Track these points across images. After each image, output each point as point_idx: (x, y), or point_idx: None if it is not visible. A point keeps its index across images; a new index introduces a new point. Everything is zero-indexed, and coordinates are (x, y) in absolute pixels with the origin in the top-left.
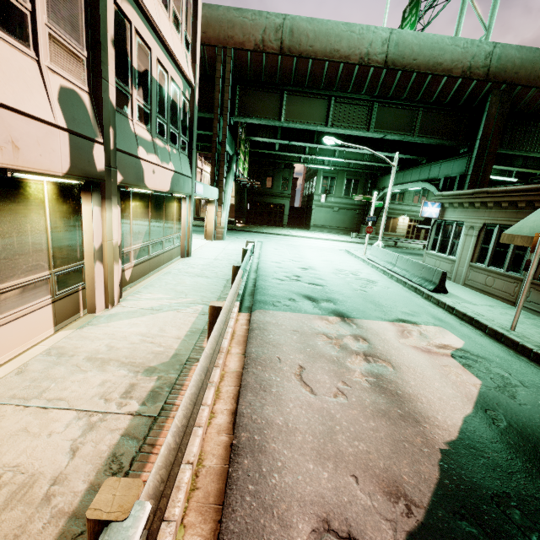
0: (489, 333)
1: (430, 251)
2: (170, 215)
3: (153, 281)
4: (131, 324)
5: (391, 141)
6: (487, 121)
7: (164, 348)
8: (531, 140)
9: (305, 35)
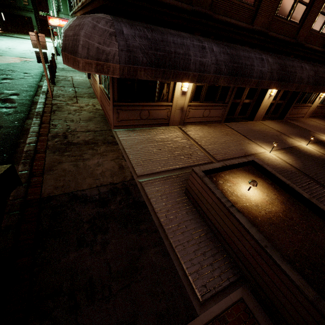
0: None
1: None
2: None
3: None
4: None
5: None
6: None
7: None
8: None
9: None
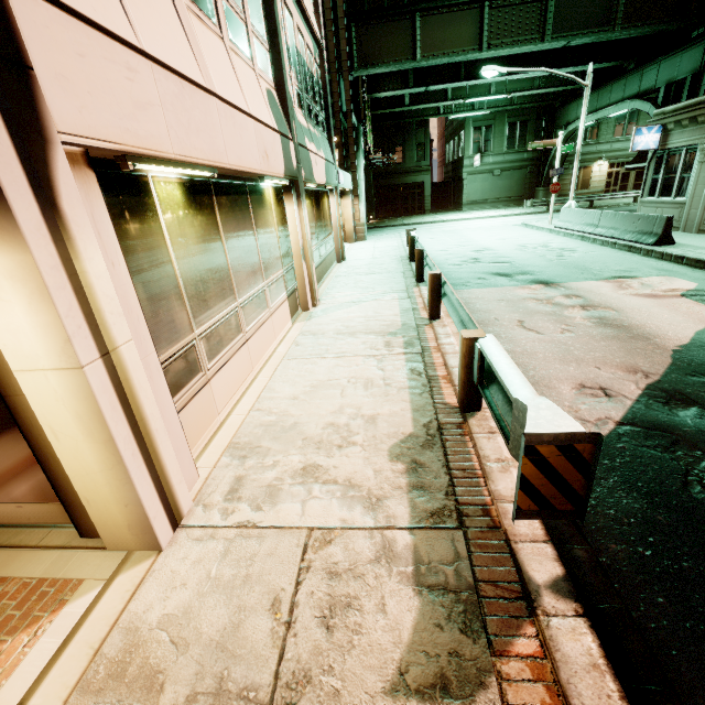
0: None
1: (647, 198)
2: (324, 213)
3: (331, 284)
4: (346, 313)
5: (576, 47)
6: None
7: (390, 322)
8: None
9: None
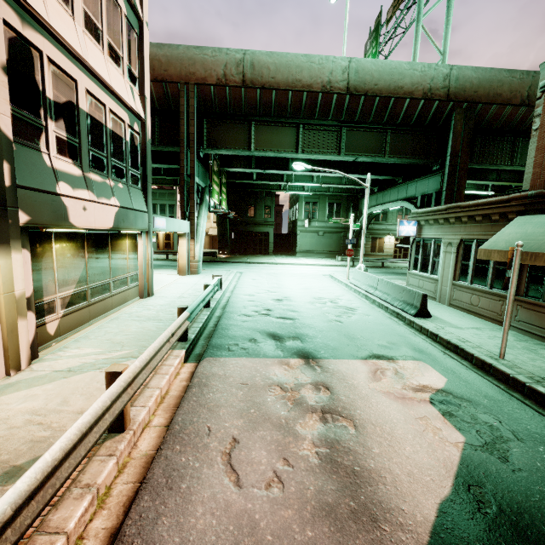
0: (477, 364)
1: (413, 270)
2: (119, 254)
3: (92, 331)
4: (27, 396)
5: (365, 163)
6: (454, 139)
7: (53, 430)
8: (500, 154)
9: (266, 67)
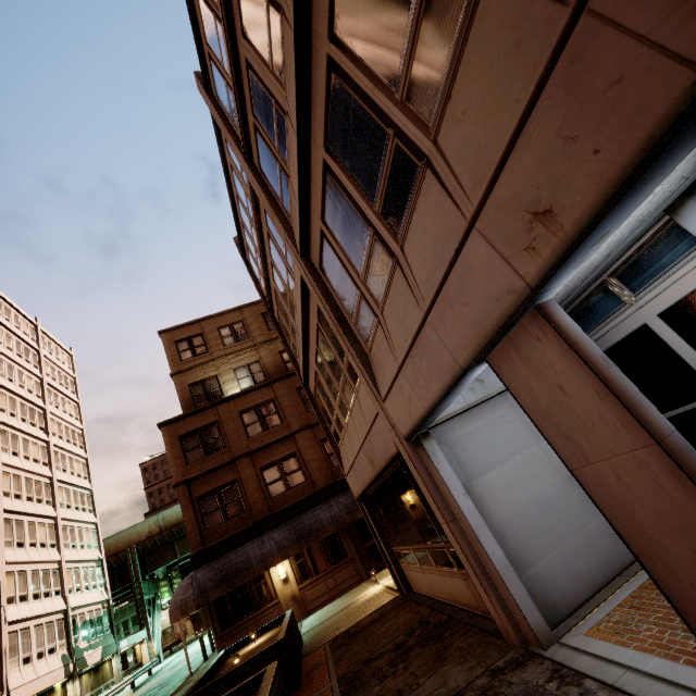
0: None
1: None
2: (105, 671)
3: None
4: None
5: None
6: None
7: None
8: None
9: (171, 516)
